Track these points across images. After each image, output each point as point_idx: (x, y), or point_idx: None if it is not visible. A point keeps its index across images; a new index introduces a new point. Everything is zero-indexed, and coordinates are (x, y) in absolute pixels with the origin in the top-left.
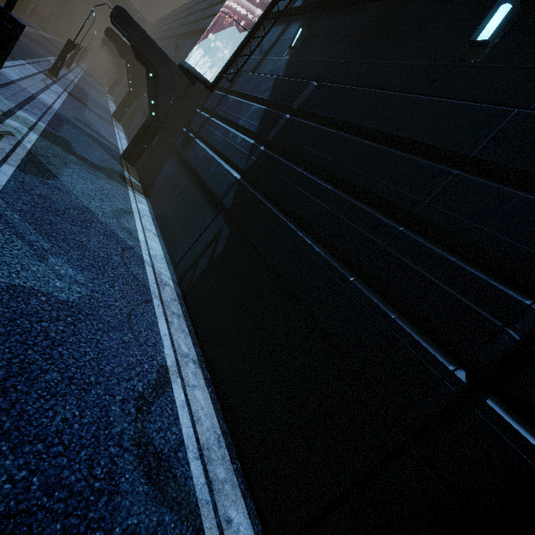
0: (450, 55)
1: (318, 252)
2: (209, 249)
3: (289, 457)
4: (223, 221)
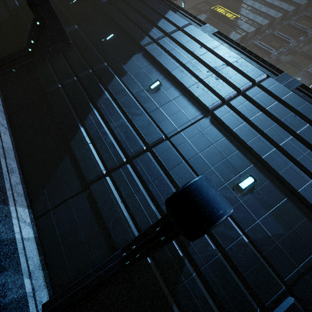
0: (70, 2)
1: (26, 22)
2: (0, 19)
3: (3, 48)
4: (8, 14)
